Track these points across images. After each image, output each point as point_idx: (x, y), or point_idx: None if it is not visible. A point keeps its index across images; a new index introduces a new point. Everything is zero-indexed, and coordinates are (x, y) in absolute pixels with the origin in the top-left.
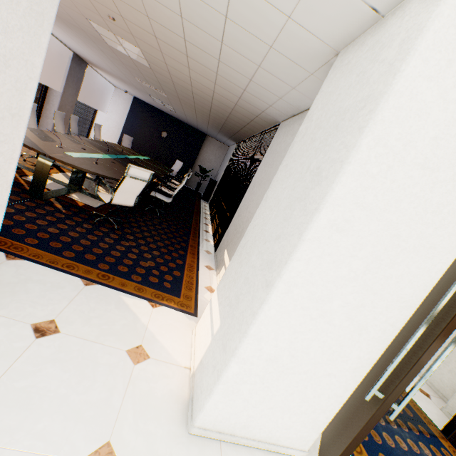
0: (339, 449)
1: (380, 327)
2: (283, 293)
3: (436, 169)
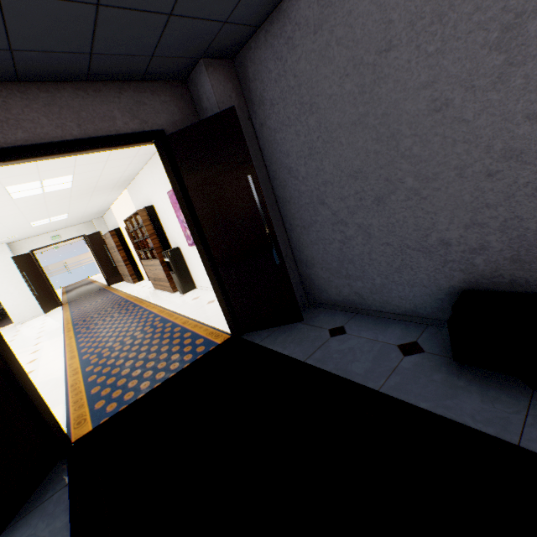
0: (42, 305)
1: (25, 287)
2: (1, 296)
3: (0, 267)
